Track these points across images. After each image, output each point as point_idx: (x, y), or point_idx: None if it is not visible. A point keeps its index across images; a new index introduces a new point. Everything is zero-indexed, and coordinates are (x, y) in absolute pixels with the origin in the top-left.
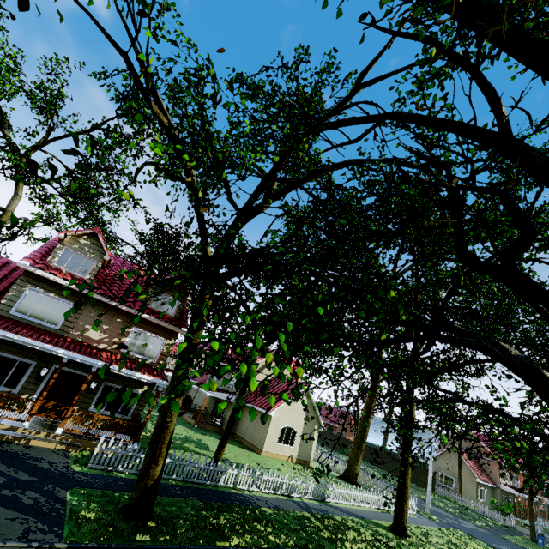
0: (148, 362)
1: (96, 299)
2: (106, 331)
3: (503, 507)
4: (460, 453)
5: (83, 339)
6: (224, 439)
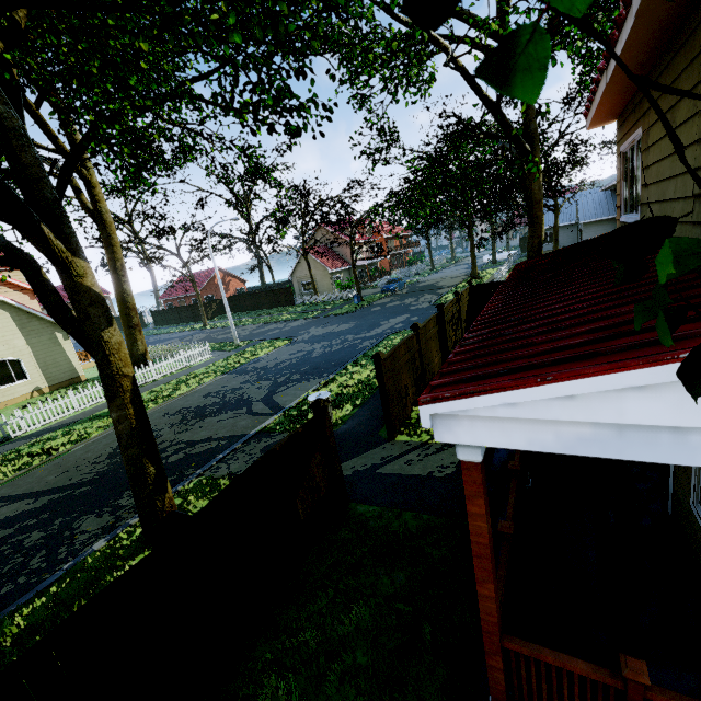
0: None
1: None
2: None
3: (345, 285)
4: (306, 255)
5: None
6: None
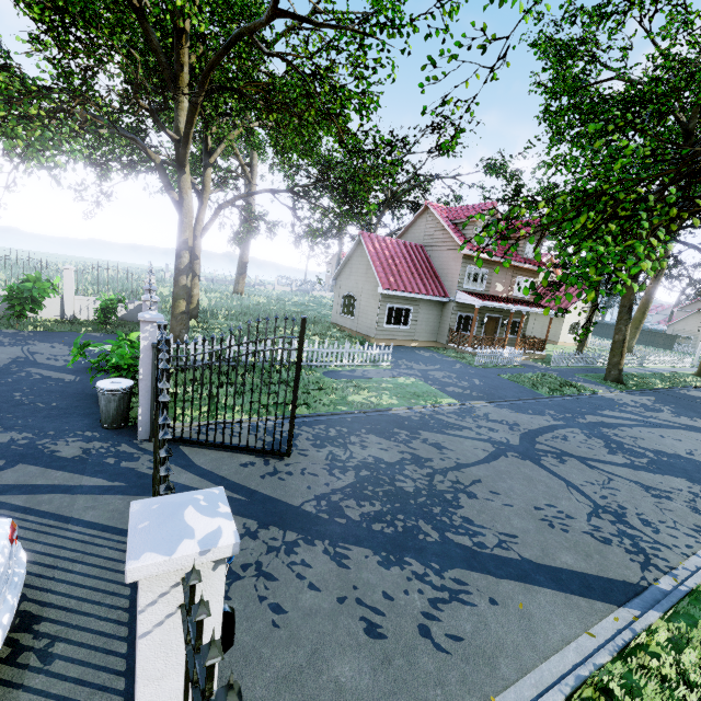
0: (526, 299)
1: (497, 262)
2: (504, 284)
3: None
4: None
5: (495, 293)
6: (584, 340)
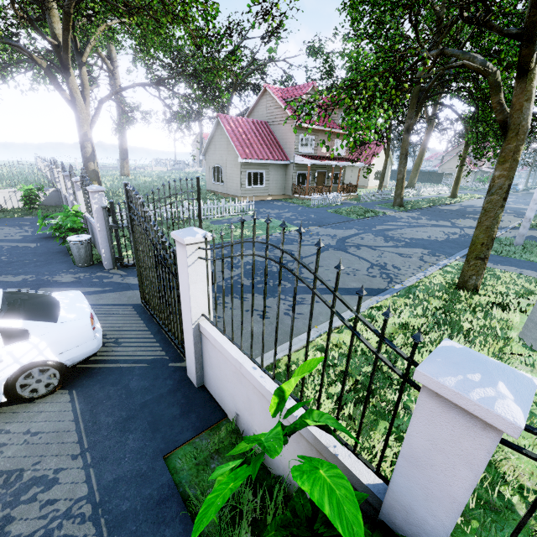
0: (342, 156)
1: (320, 130)
2: (327, 147)
3: (484, 180)
4: None
5: (321, 154)
6: (382, 182)
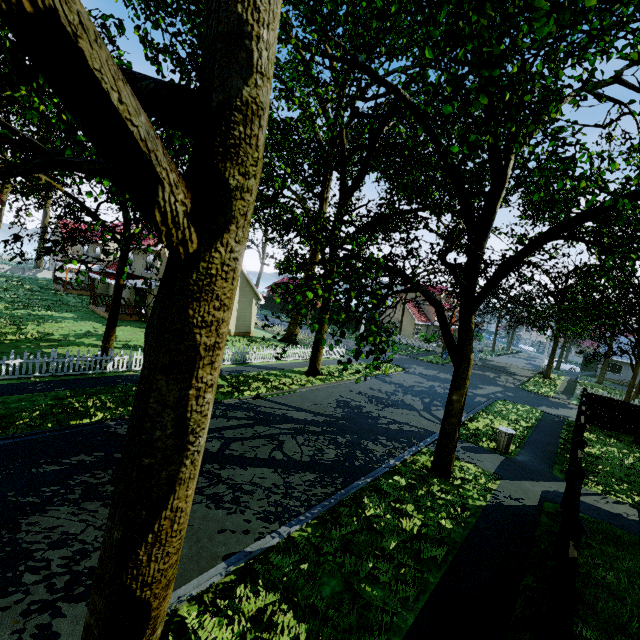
0: None
1: None
2: None
3: (429, 338)
4: (404, 303)
5: None
6: (109, 329)
